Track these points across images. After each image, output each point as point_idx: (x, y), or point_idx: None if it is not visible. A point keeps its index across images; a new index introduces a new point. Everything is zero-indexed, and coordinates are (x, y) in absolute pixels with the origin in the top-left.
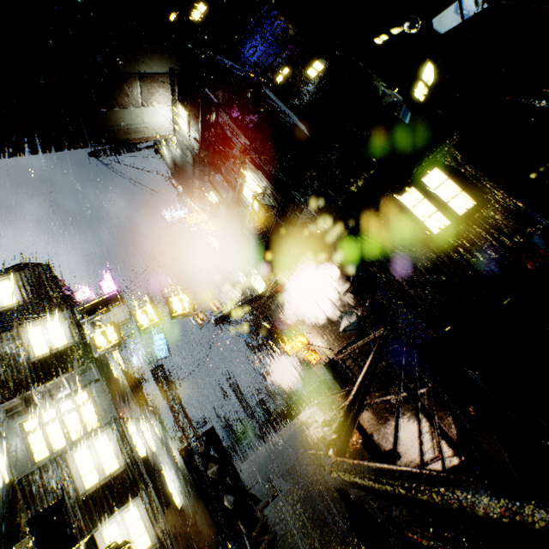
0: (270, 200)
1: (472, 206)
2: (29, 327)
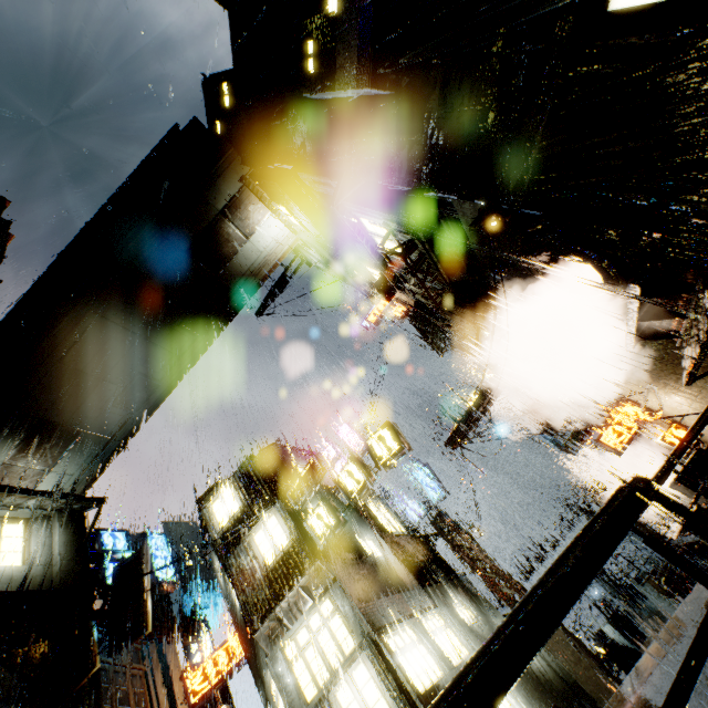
0: (402, 234)
1: None
2: (254, 533)
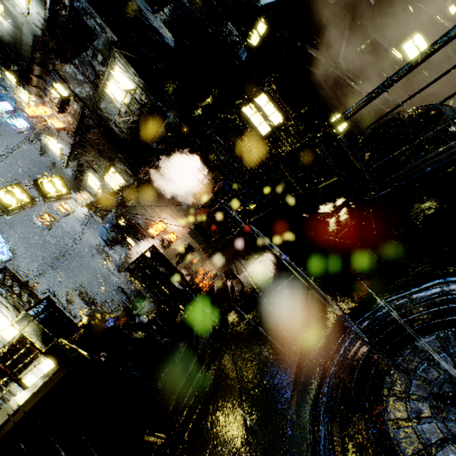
0: (142, 97)
1: (281, 120)
2: None
